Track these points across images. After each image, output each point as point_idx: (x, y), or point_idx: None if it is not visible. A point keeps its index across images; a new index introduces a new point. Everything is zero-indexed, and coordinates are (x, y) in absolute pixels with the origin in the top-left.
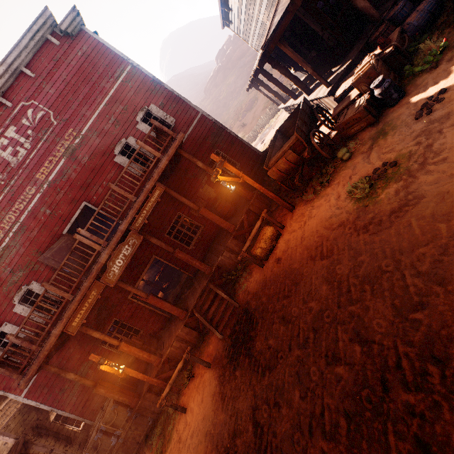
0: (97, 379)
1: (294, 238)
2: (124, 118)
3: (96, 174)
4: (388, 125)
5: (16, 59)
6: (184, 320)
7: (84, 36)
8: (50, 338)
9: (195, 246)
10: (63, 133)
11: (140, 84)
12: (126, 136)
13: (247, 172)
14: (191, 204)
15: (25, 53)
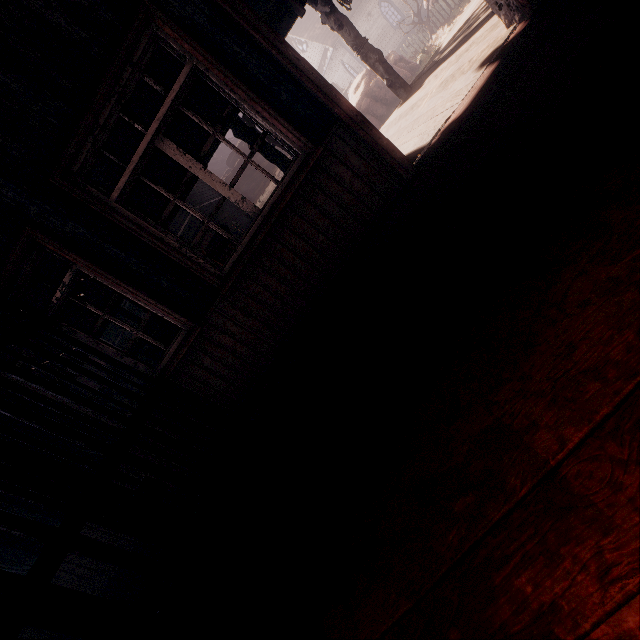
0: None
1: None
2: None
3: None
4: None
5: None
6: None
7: None
8: None
9: None
10: None
11: None
12: None
13: None
14: None
15: None
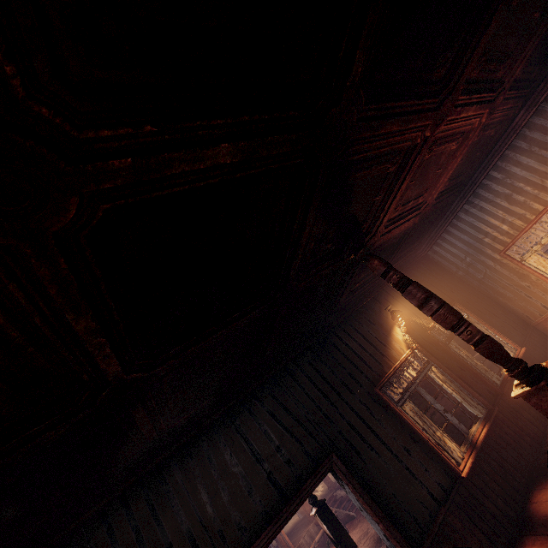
0: None
1: None
2: None
3: None
4: None
5: None
6: (313, 519)
7: None
8: None
9: None
10: None
11: None
12: None
13: None
14: None
15: None
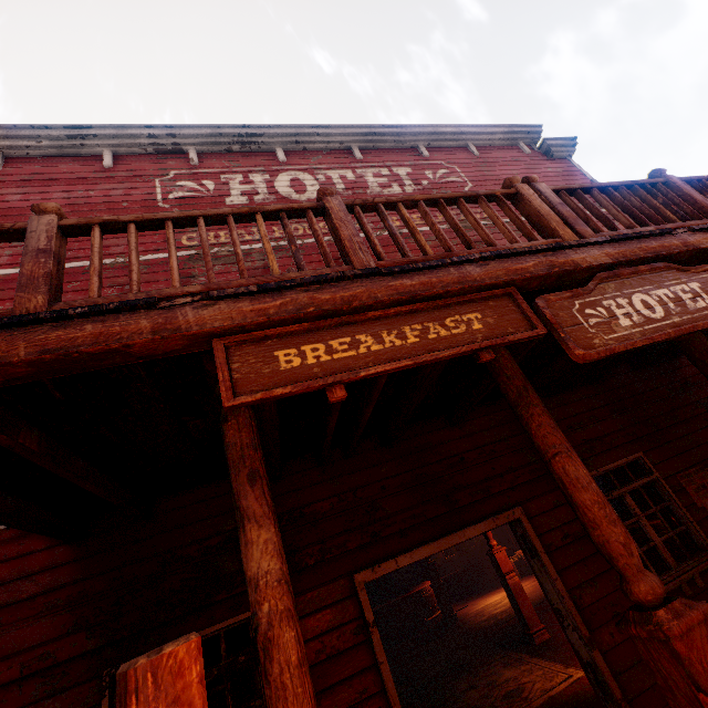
0: None
1: None
2: None
3: None
4: None
5: (471, 135)
6: None
7: (565, 164)
8: (137, 313)
9: None
10: (469, 206)
11: None
12: None
13: None
14: None
15: (486, 137)
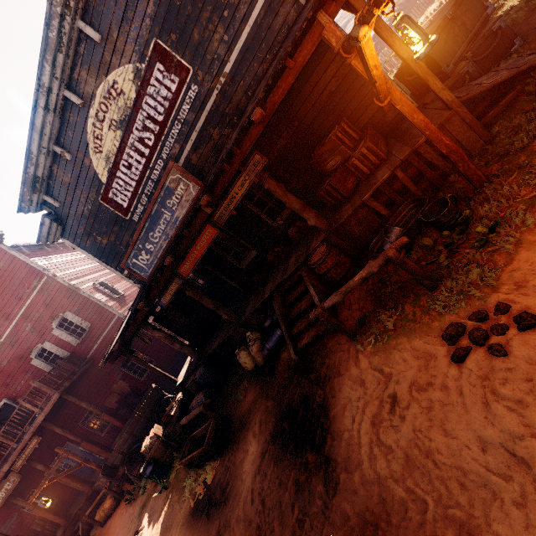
0: (19, 532)
1: (109, 530)
2: (41, 325)
3: (15, 374)
4: (146, 505)
5: None
6: (65, 527)
7: (1, 252)
8: None
9: (108, 433)
10: None
11: (57, 293)
12: (43, 341)
13: (164, 367)
14: (74, 438)
15: None
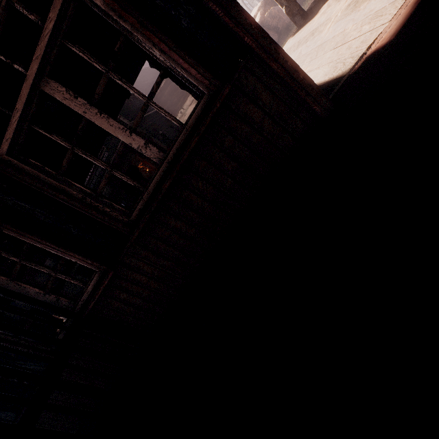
0: None
1: None
2: None
3: None
4: None
5: None
6: None
7: None
8: None
9: None
10: None
11: None
12: None
13: None
14: None
15: None
